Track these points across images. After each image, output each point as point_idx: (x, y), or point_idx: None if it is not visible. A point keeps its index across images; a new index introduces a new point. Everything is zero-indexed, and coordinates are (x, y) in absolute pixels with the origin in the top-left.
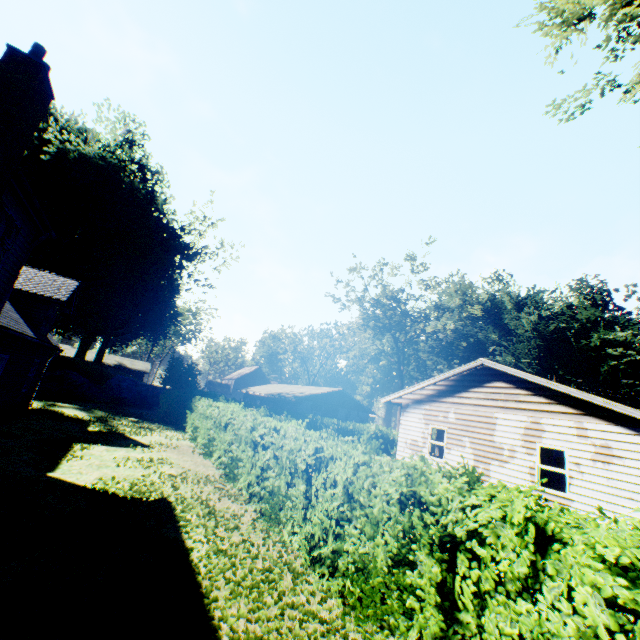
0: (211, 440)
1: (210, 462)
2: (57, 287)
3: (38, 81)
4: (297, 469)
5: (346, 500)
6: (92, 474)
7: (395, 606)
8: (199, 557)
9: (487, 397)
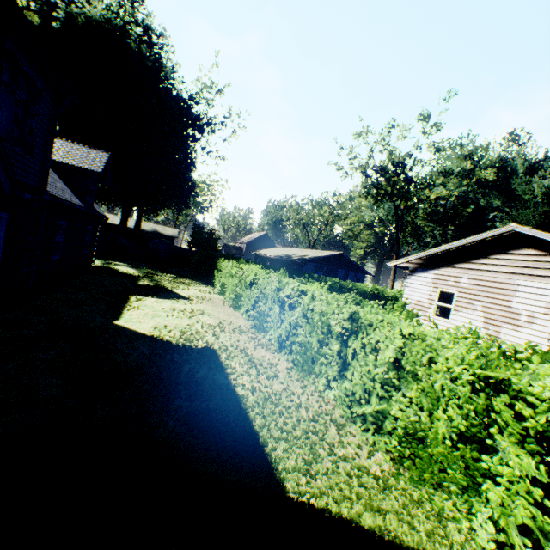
0: (238, 296)
1: (239, 314)
2: (92, 159)
3: None
4: (329, 331)
5: (391, 368)
6: (148, 323)
7: (456, 477)
8: (250, 405)
9: (510, 264)
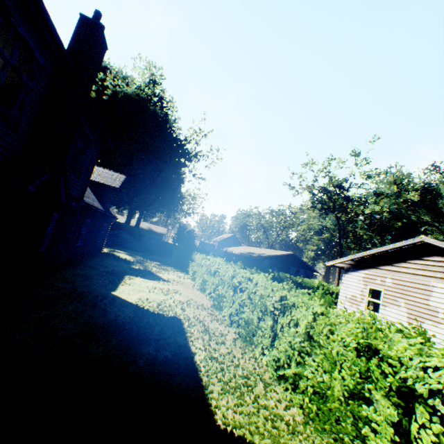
0: (204, 281)
1: (204, 295)
2: (114, 179)
3: (98, 37)
4: (266, 309)
5: (306, 338)
6: (135, 295)
7: (348, 428)
8: (200, 360)
9: (425, 268)
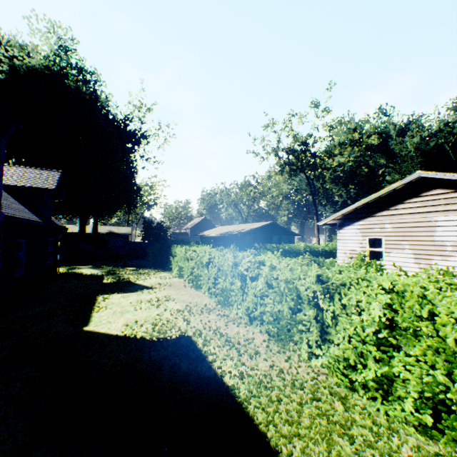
0: (197, 276)
1: (201, 292)
2: (45, 179)
3: None
4: (298, 296)
5: (382, 326)
6: (118, 322)
7: None
8: (244, 396)
9: (424, 205)
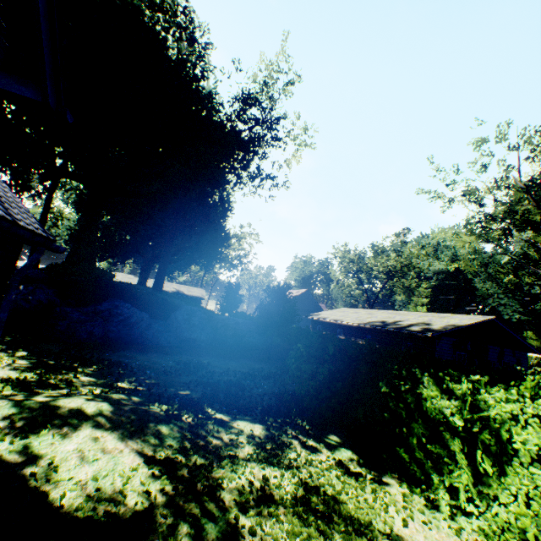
0: None
1: None
2: None
3: None
4: None
5: None
6: None
7: None
8: None
9: None
